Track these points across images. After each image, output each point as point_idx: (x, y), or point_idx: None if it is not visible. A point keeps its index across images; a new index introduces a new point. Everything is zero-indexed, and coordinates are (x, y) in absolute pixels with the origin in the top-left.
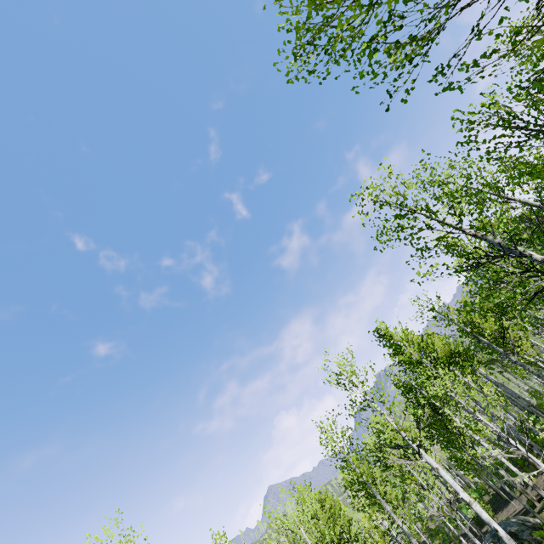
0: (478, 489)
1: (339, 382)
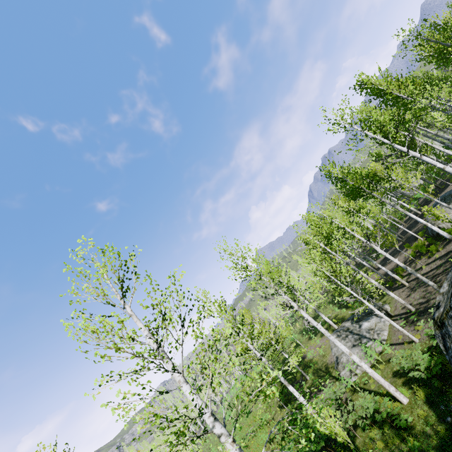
0: (423, 188)
1: (340, 127)
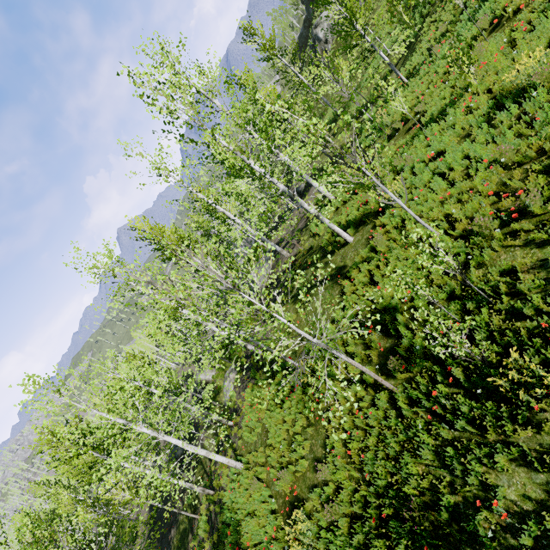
0: None
1: None
